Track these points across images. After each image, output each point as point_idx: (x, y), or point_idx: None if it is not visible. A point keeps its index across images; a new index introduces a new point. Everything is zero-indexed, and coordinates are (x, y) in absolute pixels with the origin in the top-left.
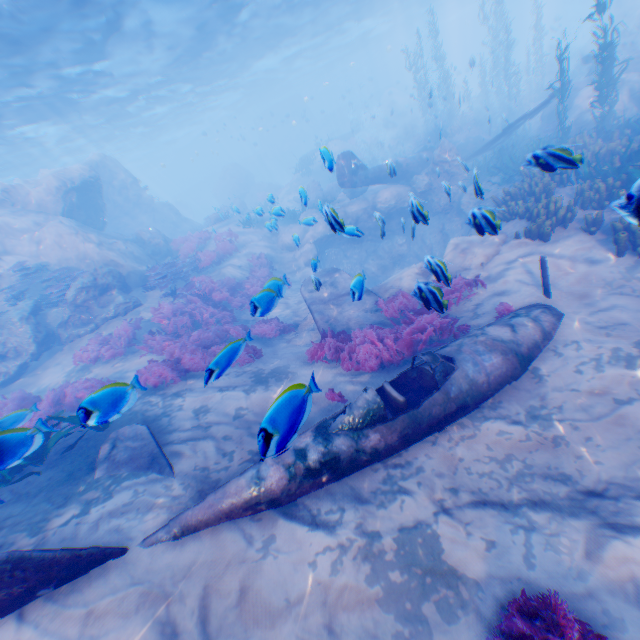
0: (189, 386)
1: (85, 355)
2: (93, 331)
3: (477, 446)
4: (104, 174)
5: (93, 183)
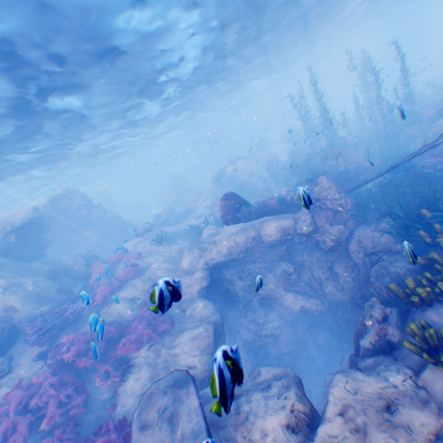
0: None
1: None
2: None
3: None
4: (63, 202)
5: (32, 221)
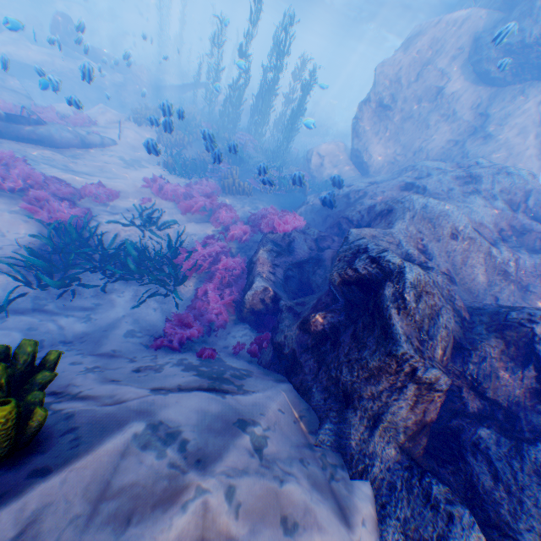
0: None
1: None
2: None
3: (40, 152)
4: None
5: None
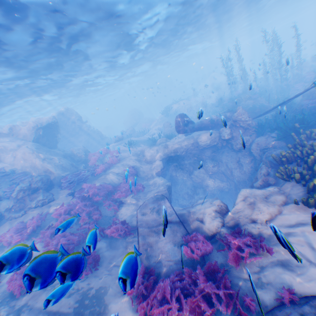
0: (33, 301)
1: (5, 238)
2: (22, 215)
3: None
4: (65, 116)
5: (52, 124)
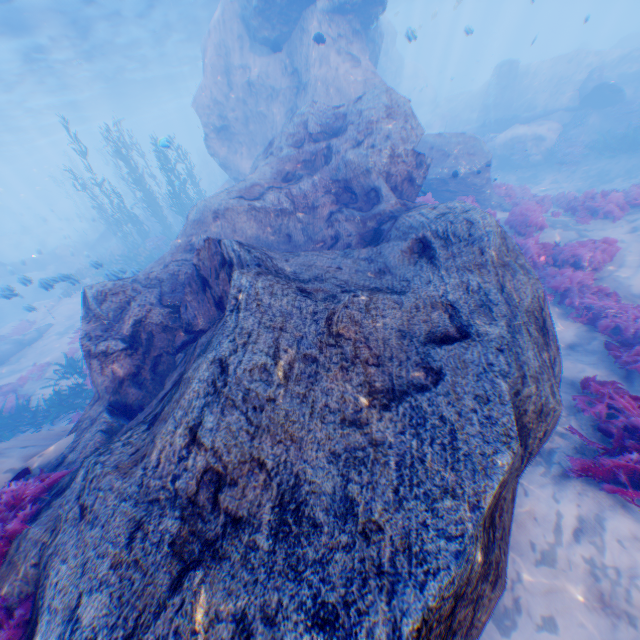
0: None
1: None
2: None
3: None
4: None
5: None
